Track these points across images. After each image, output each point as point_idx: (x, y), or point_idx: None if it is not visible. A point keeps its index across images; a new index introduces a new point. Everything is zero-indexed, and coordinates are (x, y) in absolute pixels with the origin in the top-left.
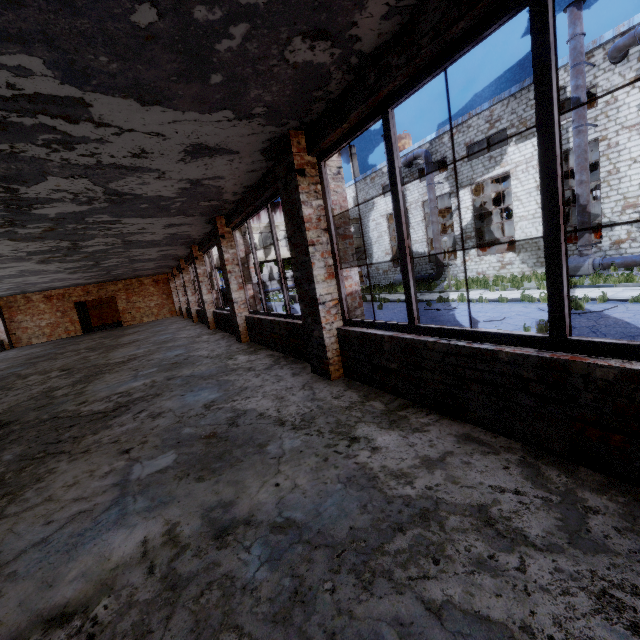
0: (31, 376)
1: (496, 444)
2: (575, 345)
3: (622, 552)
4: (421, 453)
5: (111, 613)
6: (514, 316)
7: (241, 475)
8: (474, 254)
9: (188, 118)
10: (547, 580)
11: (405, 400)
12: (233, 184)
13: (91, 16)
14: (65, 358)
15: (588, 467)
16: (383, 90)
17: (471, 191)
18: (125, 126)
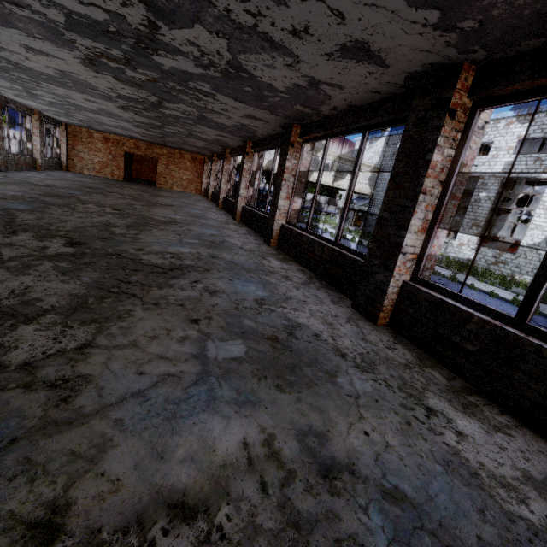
0: (89, 204)
1: None
2: None
3: None
4: (518, 464)
5: (237, 530)
6: None
7: (322, 402)
8: (474, 241)
9: (389, 6)
10: None
11: (467, 383)
12: (343, 98)
13: None
14: (114, 198)
15: None
16: None
17: (501, 183)
18: None
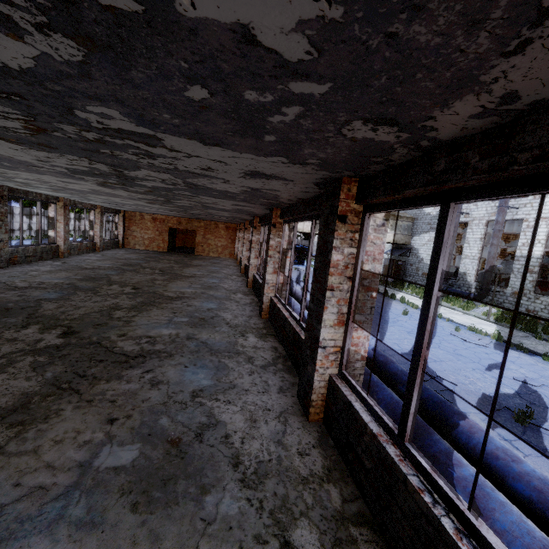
0: (114, 285)
1: None
2: None
3: None
4: None
5: None
6: None
7: (165, 528)
8: (530, 289)
9: (245, 156)
10: None
11: (366, 507)
12: (288, 195)
13: (150, 89)
14: (143, 274)
15: None
16: (450, 184)
17: None
18: (193, 153)
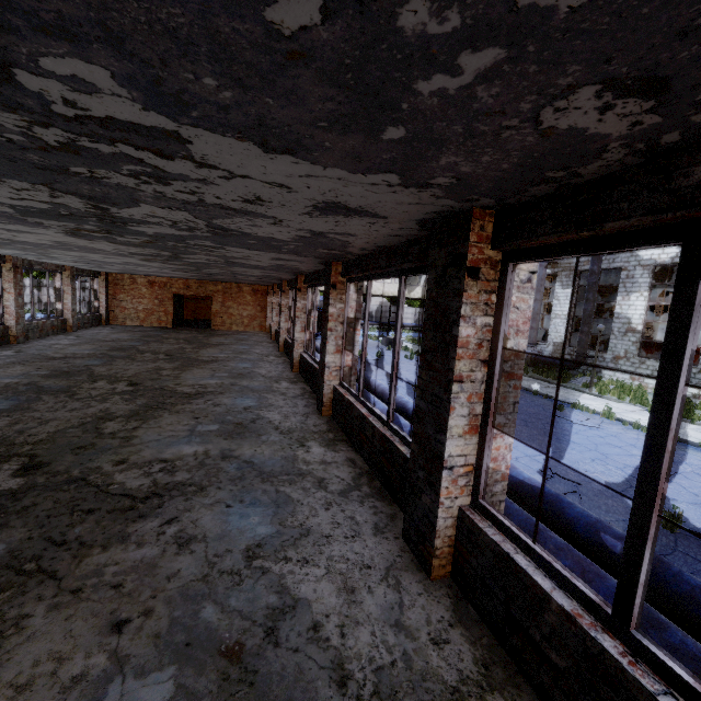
0: (100, 381)
1: None
2: None
3: None
4: None
5: None
6: (690, 474)
7: None
8: (633, 352)
9: (329, 174)
10: None
11: None
12: (365, 242)
13: (187, 0)
14: (141, 362)
15: None
16: None
17: (652, 273)
18: (237, 171)
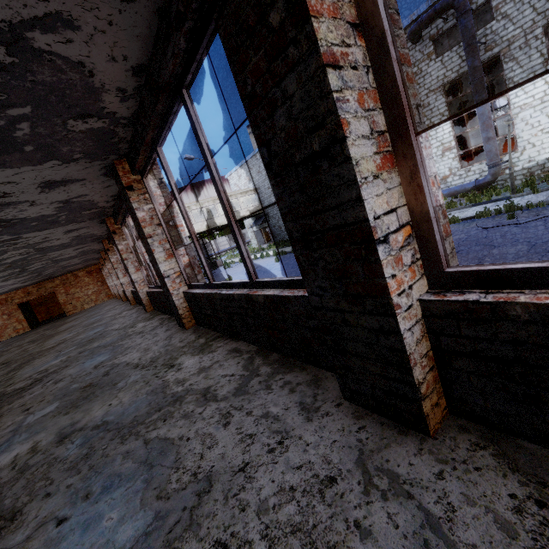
0: None
1: (245, 350)
2: (257, 284)
3: (252, 392)
4: (202, 365)
5: None
6: None
7: (92, 405)
8: None
9: (26, 170)
10: (208, 414)
11: (220, 333)
12: (100, 196)
13: None
14: (8, 354)
15: (276, 352)
16: (146, 138)
17: None
18: None
